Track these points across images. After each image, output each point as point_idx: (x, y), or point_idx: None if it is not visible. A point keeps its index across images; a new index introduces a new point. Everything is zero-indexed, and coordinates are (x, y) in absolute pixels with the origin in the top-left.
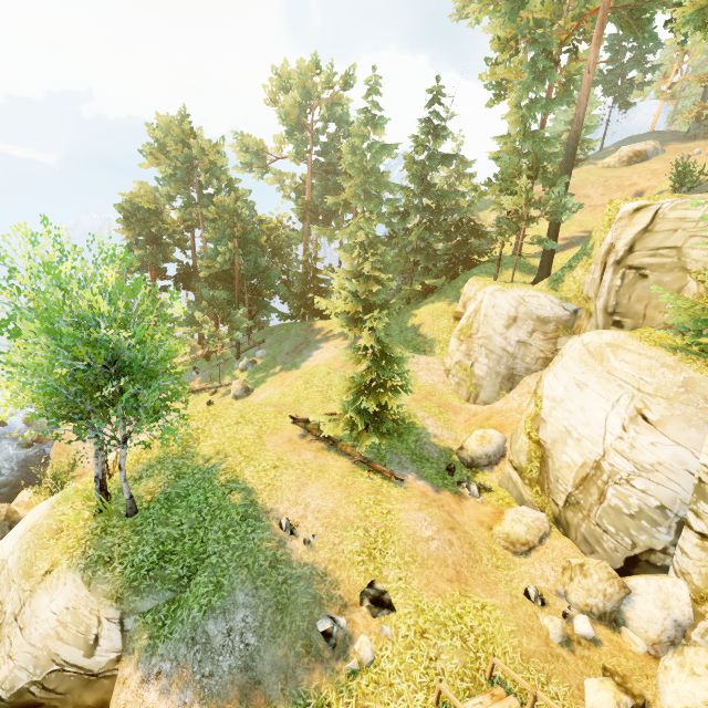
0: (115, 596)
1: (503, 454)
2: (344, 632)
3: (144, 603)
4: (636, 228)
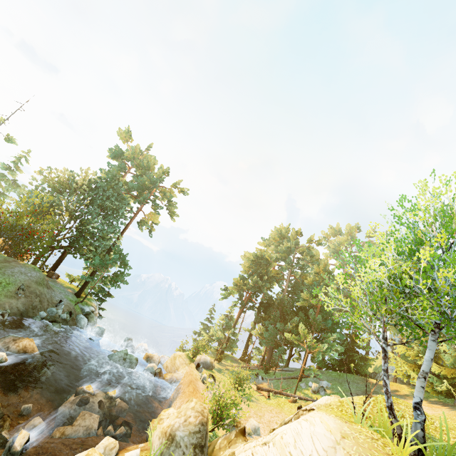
0: None
1: None
2: None
3: None
4: None
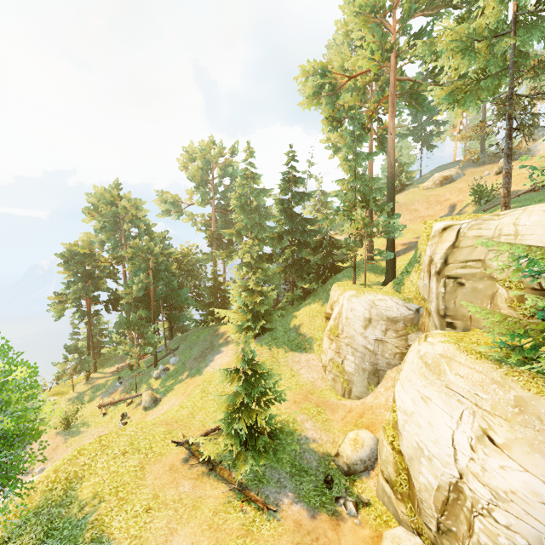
0: None
1: (377, 456)
2: None
3: None
4: (446, 244)
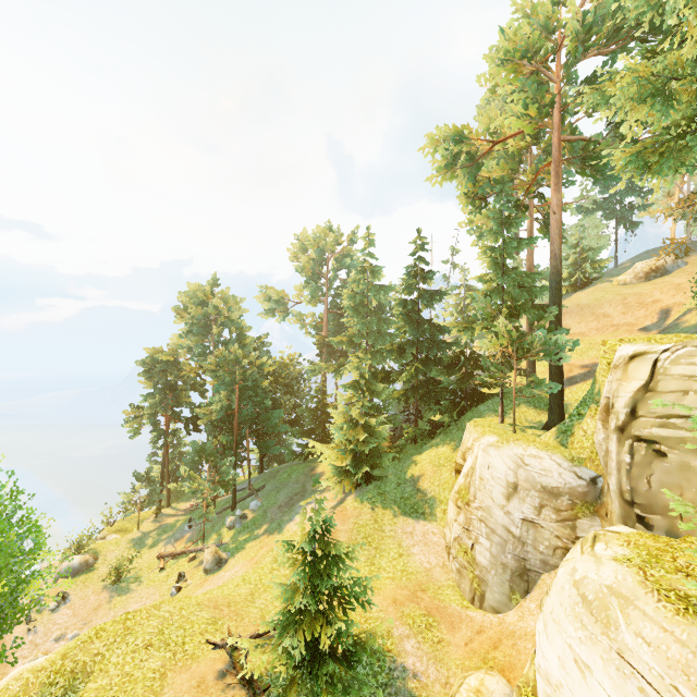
0: None
1: None
2: None
3: None
4: (634, 383)
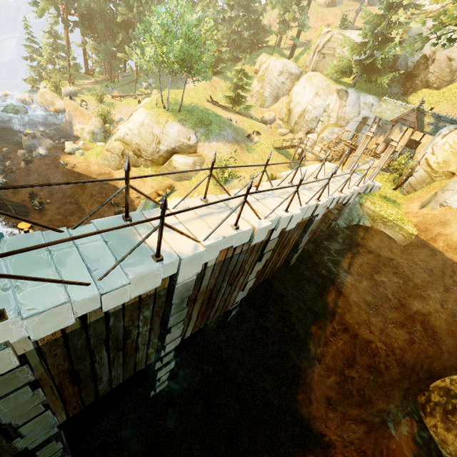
0: (192, 128)
1: (275, 120)
2: (251, 138)
3: (200, 130)
4: (326, 39)
